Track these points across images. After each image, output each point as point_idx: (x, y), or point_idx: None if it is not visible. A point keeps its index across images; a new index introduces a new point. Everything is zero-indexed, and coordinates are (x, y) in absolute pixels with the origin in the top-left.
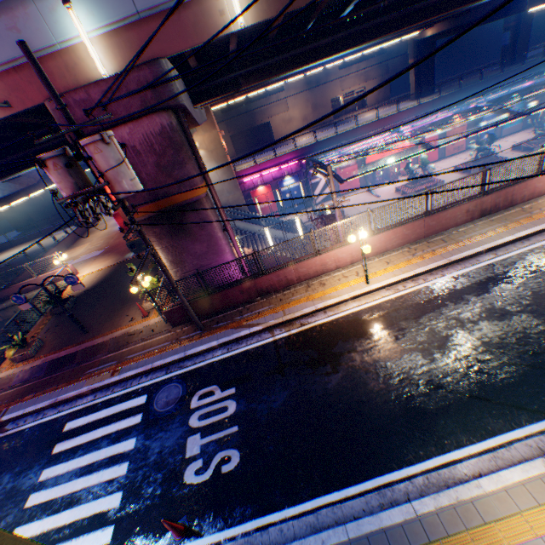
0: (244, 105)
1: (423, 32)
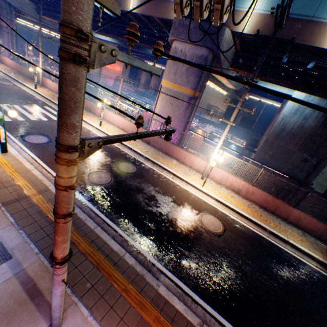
0: None
1: None
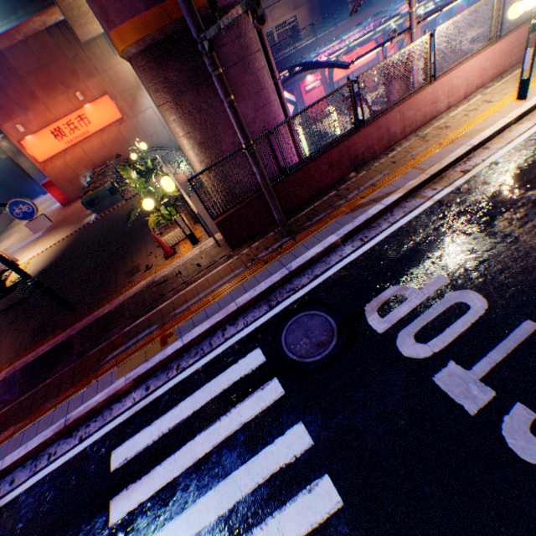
0: None
1: None
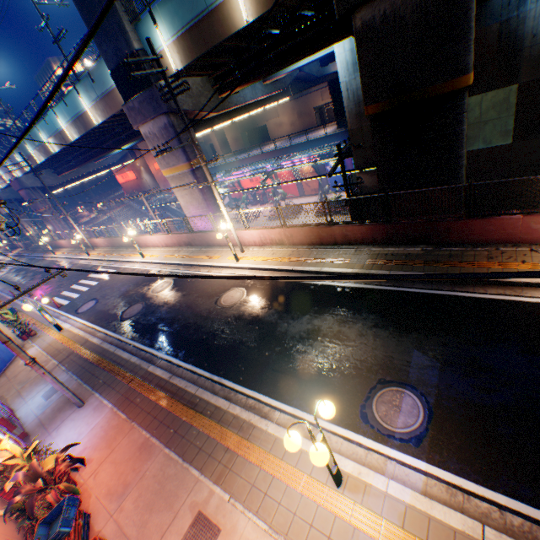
0: None
1: None
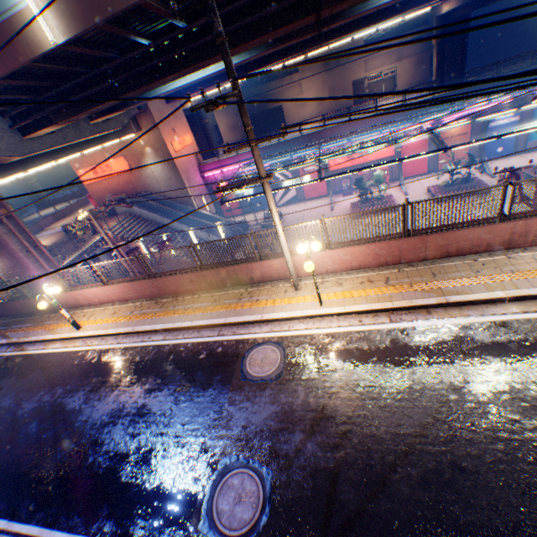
0: (258, 86)
1: (440, 7)
